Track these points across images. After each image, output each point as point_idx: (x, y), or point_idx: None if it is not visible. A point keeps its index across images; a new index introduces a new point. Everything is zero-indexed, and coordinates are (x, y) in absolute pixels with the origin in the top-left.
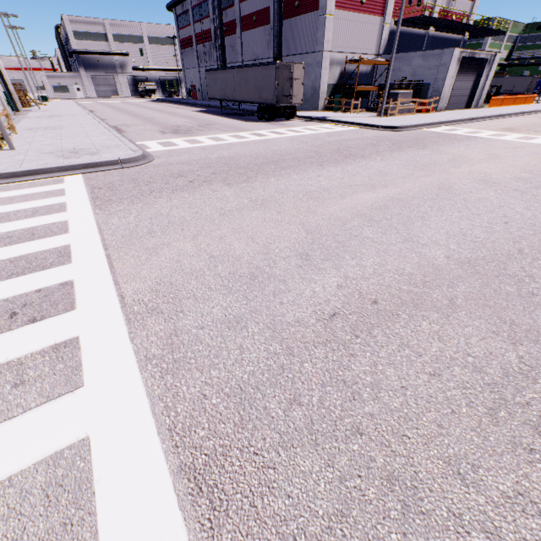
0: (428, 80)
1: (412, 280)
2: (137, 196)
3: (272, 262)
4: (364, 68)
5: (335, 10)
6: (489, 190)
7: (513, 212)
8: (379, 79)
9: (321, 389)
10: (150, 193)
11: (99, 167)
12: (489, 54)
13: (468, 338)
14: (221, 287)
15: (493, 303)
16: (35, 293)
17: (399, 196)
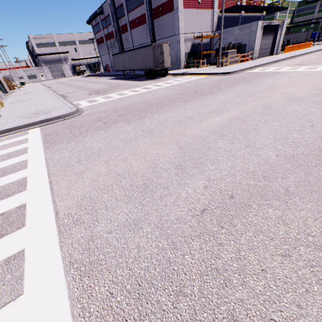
0: (245, 42)
1: (255, 176)
2: (72, 137)
3: (158, 173)
4: (205, 40)
5: (183, 9)
6: (295, 105)
7: (315, 117)
8: (215, 46)
9: (200, 278)
10: (80, 134)
11: (50, 121)
12: (280, 21)
13: (305, 220)
14: (124, 197)
15: (317, 188)
16: (0, 216)
17: (237, 116)
